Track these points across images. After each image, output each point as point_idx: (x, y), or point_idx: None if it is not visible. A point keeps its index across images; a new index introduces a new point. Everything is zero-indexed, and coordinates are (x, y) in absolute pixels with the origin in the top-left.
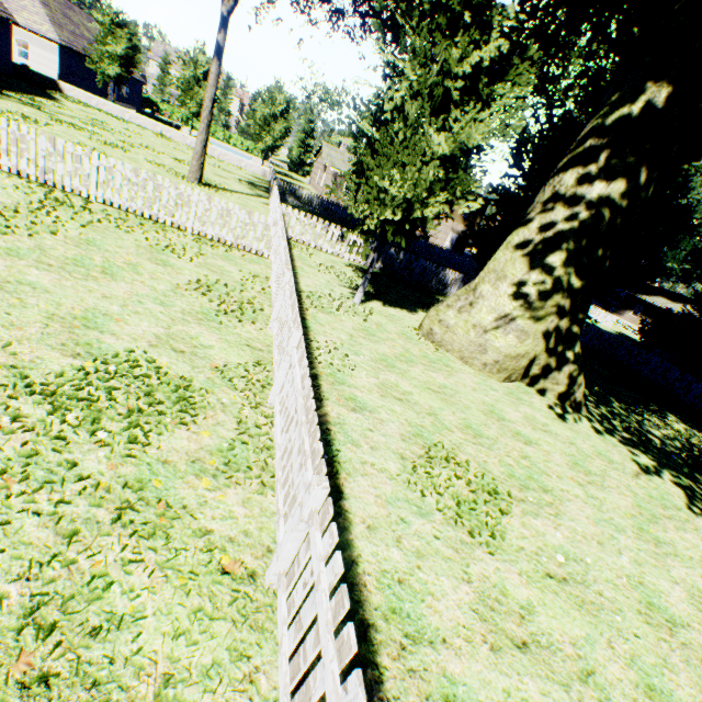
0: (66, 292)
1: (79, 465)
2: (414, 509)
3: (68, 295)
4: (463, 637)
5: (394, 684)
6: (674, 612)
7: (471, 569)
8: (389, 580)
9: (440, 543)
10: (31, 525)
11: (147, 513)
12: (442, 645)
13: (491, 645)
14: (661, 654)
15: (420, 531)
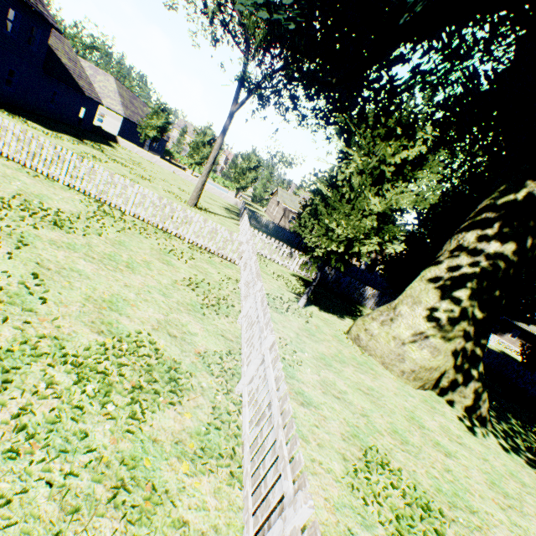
0: (101, 279)
1: (89, 436)
2: (358, 518)
3: (102, 282)
4: None
5: None
6: None
7: None
8: None
9: None
10: (42, 496)
11: (136, 494)
12: None
13: None
14: None
15: None
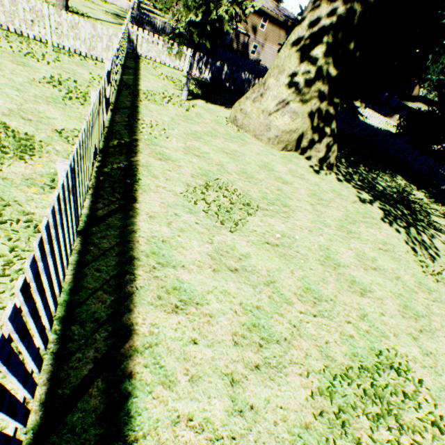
0: None
1: None
2: (186, 210)
3: None
4: (196, 266)
5: (143, 282)
6: (341, 261)
7: (215, 238)
8: (156, 240)
9: (198, 226)
10: None
11: None
12: (181, 268)
13: (214, 269)
14: (323, 277)
15: (187, 220)
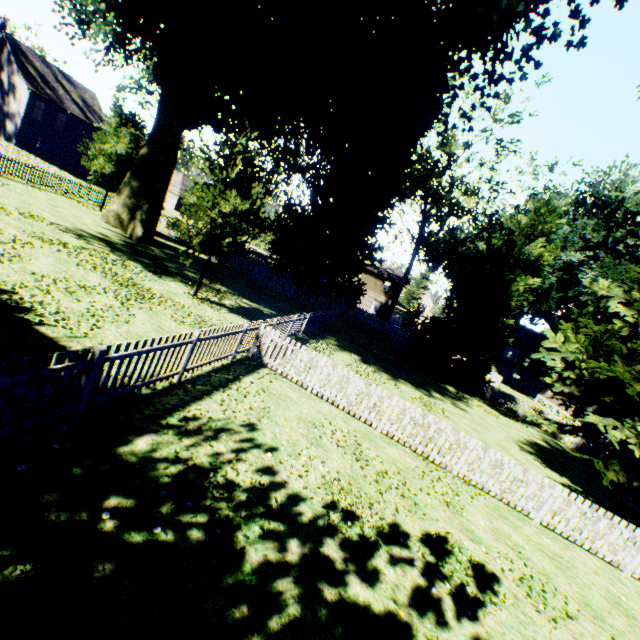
0: None
1: None
2: None
3: None
4: None
5: None
6: None
7: None
8: None
9: None
10: None
11: None
12: None
13: None
14: None
15: None
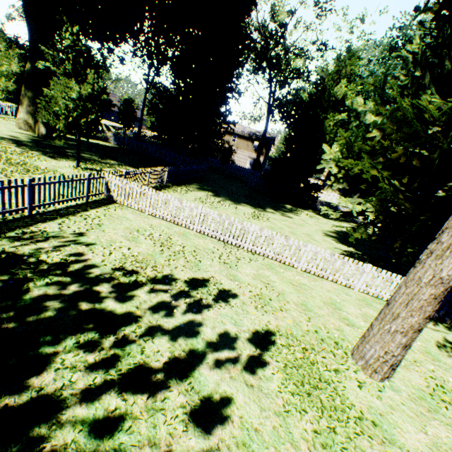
0: None
1: None
2: None
3: None
4: None
5: None
6: None
7: None
8: None
9: None
10: None
11: None
12: None
13: None
14: None
15: None
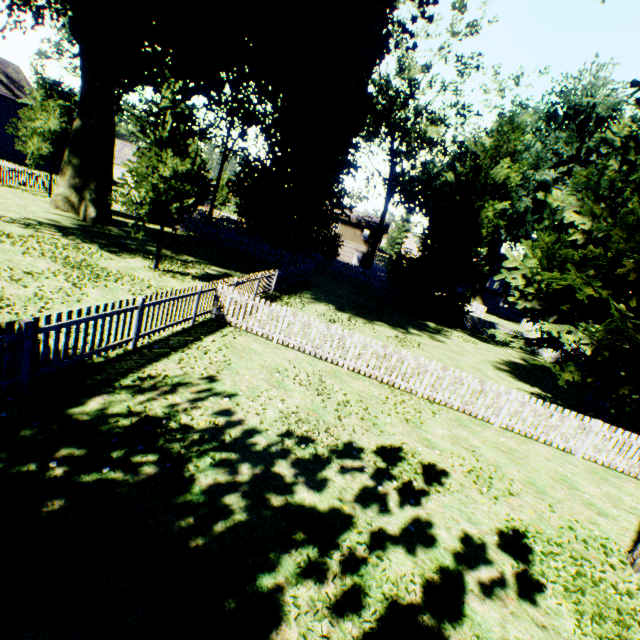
0: None
1: None
2: None
3: None
4: None
5: None
6: None
7: None
8: None
9: None
10: None
11: None
12: None
13: None
14: None
15: None
